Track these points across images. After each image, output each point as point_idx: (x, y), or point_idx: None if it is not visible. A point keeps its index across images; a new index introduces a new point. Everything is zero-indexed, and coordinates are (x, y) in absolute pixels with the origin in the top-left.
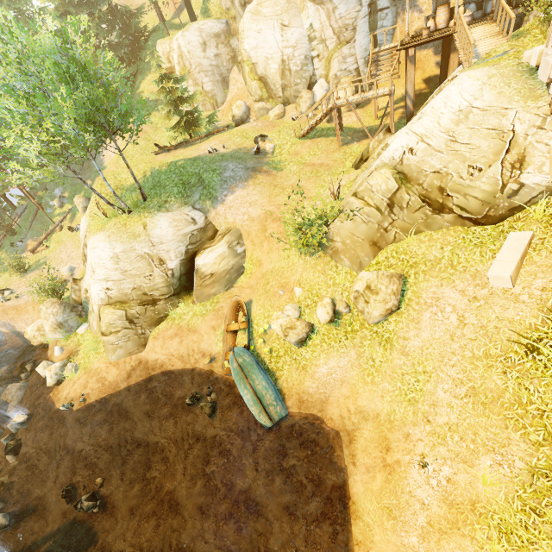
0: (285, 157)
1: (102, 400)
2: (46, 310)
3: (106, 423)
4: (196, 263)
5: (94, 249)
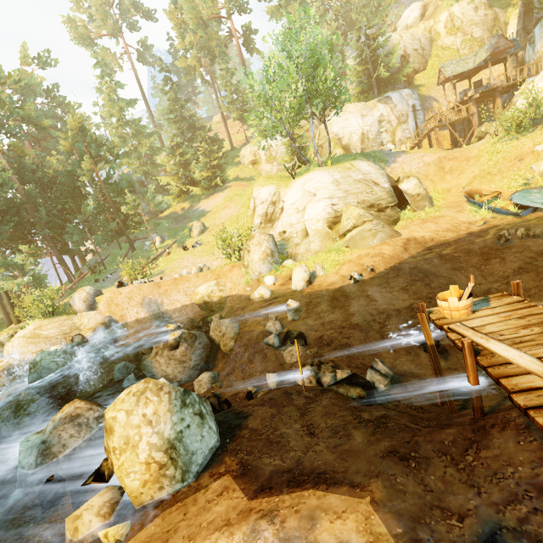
0: None
1: (392, 268)
2: (259, 236)
3: (416, 281)
4: (401, 188)
5: (311, 179)
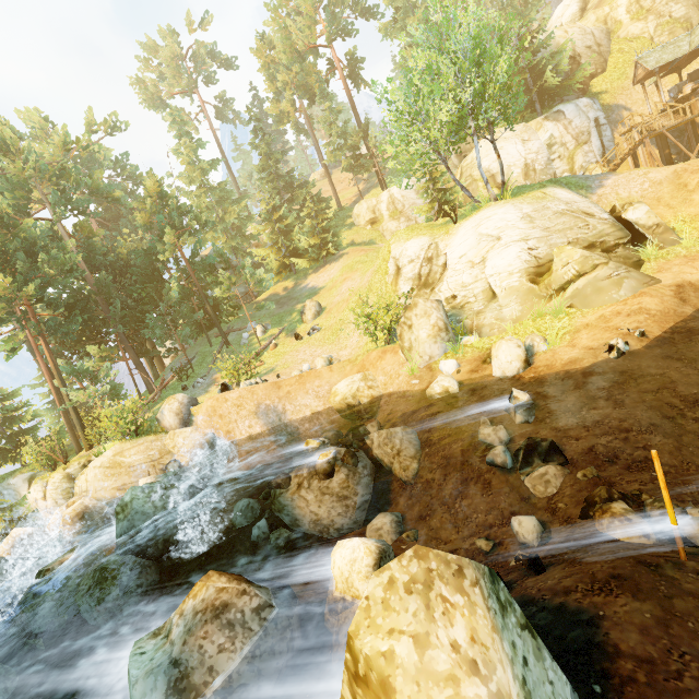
0: None
1: (674, 330)
2: (423, 304)
3: None
4: (627, 218)
5: (489, 218)
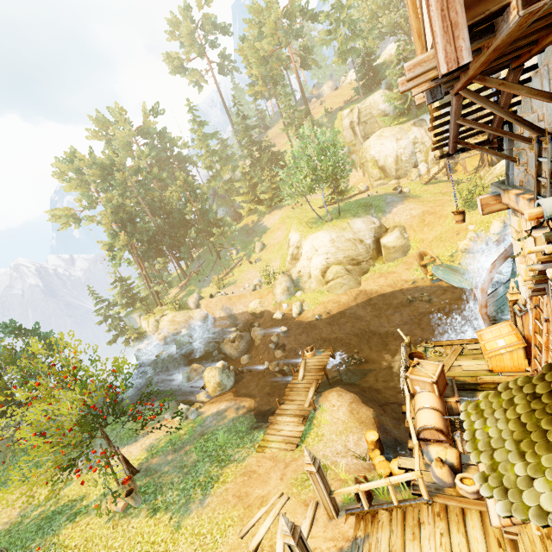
0: (419, 193)
1: (340, 312)
2: (281, 279)
3: (348, 322)
4: (381, 242)
5: (317, 238)
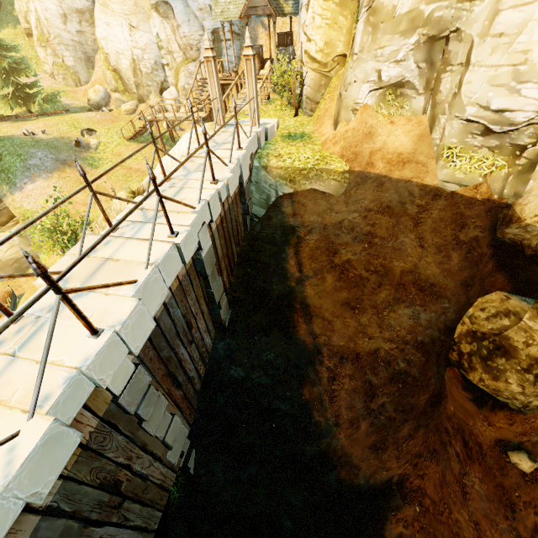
0: (108, 155)
1: None
2: None
3: None
4: None
5: None
